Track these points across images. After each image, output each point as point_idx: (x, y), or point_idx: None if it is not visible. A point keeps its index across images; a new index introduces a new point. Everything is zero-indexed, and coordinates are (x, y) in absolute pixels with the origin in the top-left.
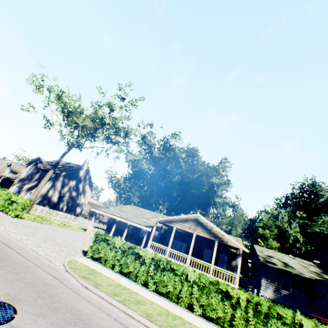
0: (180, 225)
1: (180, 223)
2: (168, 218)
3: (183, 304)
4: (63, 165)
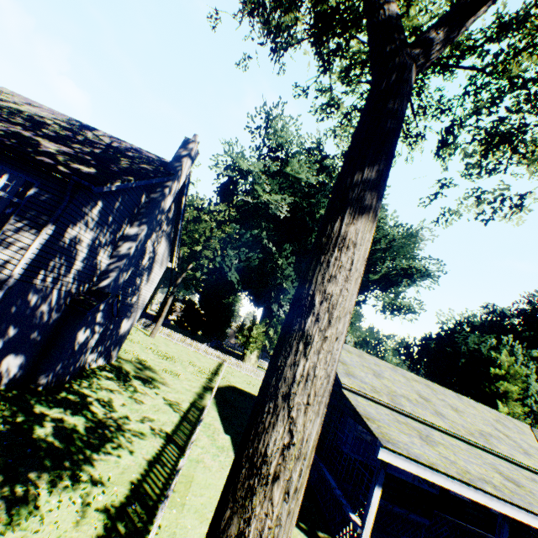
0: None
1: None
2: None
3: None
4: (65, 130)
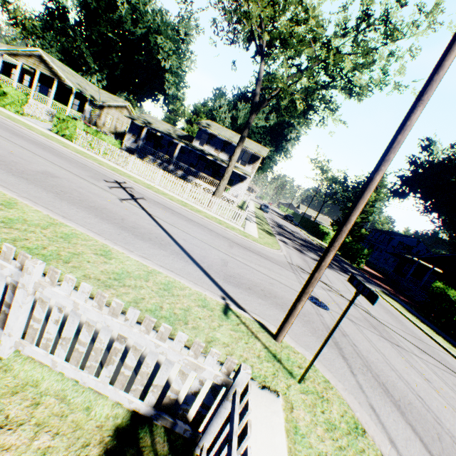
0: (25, 61)
1: (25, 59)
2: (10, 49)
3: None
4: None
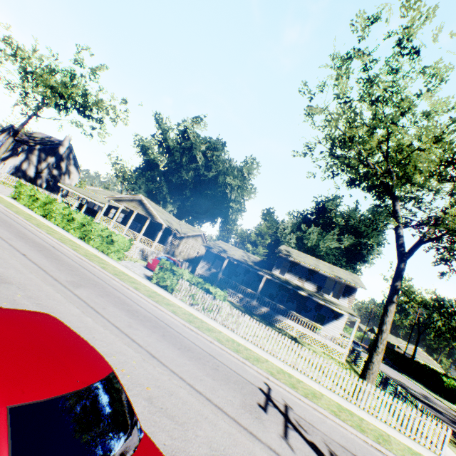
0: (127, 204)
1: (127, 202)
2: (117, 196)
3: (53, 221)
4: (42, 139)
